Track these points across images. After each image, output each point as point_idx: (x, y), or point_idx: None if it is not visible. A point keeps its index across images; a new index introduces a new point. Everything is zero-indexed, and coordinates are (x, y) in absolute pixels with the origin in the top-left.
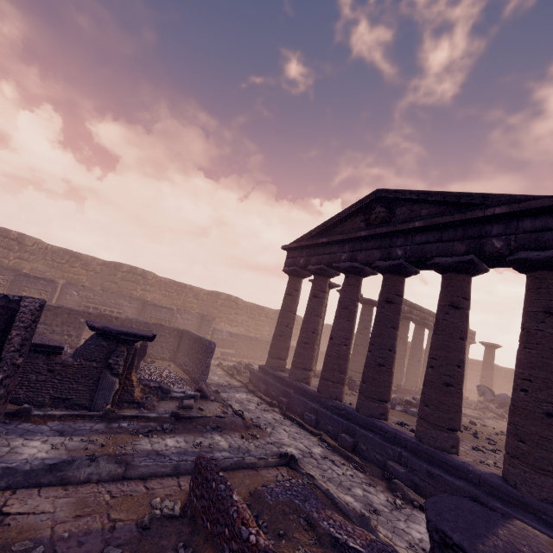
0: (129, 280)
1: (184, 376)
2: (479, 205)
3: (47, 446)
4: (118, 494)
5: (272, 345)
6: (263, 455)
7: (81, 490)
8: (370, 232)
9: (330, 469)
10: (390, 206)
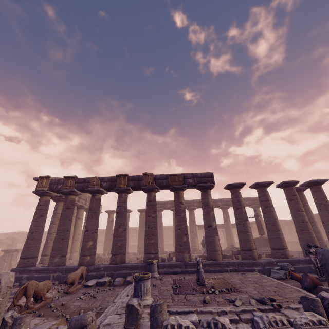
0: None
1: None
2: None
3: None
4: None
5: None
6: None
7: None
8: None
9: None
10: None
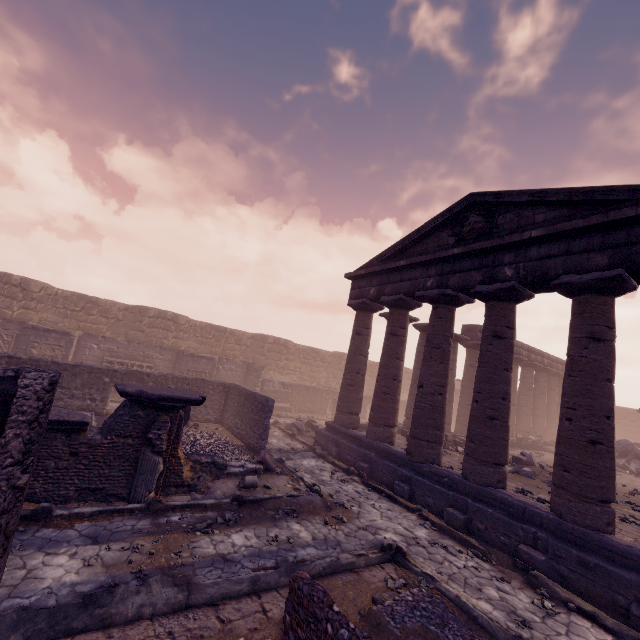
0: (157, 327)
1: (237, 441)
2: (623, 201)
3: (77, 562)
4: (184, 637)
5: (341, 397)
6: (358, 548)
7: (131, 634)
8: (466, 248)
9: (446, 560)
10: (490, 214)
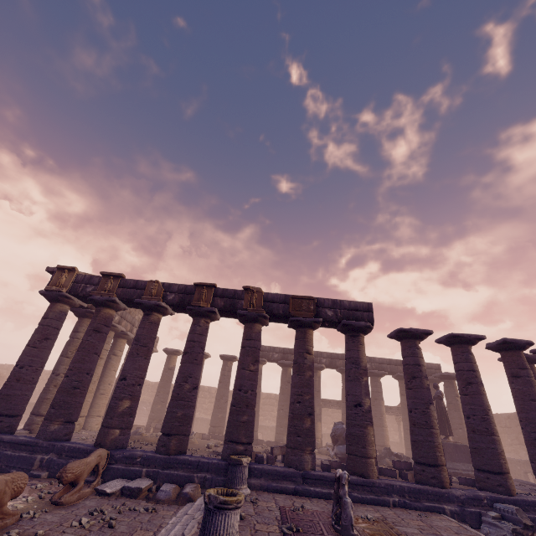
0: None
1: None
2: None
3: None
4: None
5: None
6: None
7: None
8: None
9: None
10: None
